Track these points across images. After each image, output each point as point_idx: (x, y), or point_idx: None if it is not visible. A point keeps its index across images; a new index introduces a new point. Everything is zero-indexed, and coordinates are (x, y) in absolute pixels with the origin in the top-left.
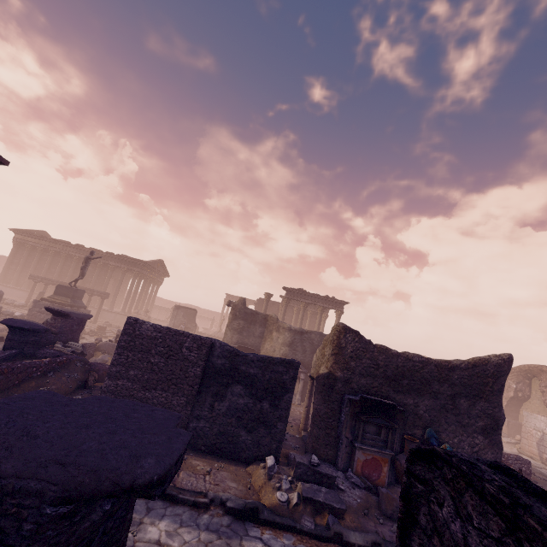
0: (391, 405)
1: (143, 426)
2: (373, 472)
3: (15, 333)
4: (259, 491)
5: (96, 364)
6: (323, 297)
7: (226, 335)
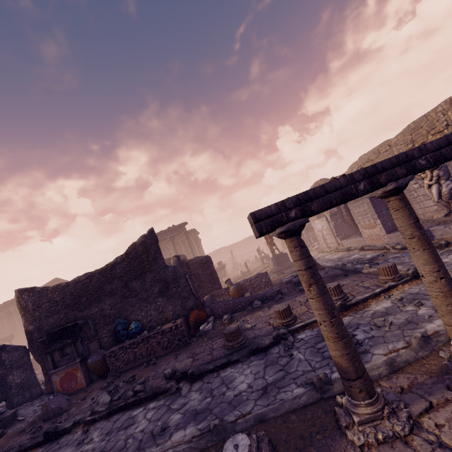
0: (74, 325)
1: None
2: (71, 382)
3: None
4: None
5: None
6: (166, 231)
7: None
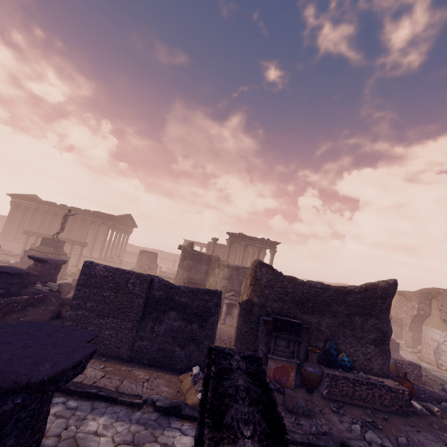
0: (298, 323)
1: (57, 342)
2: (283, 377)
3: (3, 277)
4: (186, 394)
5: (68, 299)
6: (259, 239)
7: (178, 273)
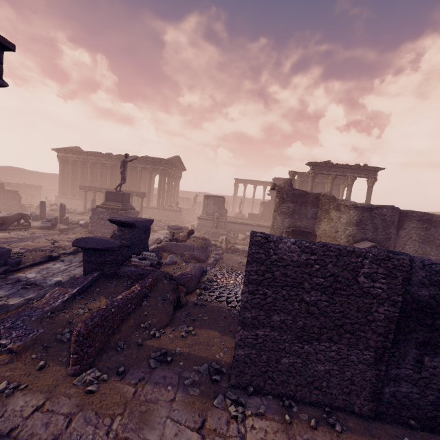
0: None
1: None
2: None
3: (90, 254)
4: None
5: (180, 277)
6: (353, 167)
7: (276, 220)
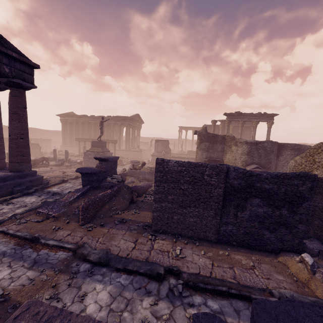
0: None
1: None
2: None
3: (85, 176)
4: (307, 284)
5: (133, 187)
6: (256, 114)
7: (198, 154)
